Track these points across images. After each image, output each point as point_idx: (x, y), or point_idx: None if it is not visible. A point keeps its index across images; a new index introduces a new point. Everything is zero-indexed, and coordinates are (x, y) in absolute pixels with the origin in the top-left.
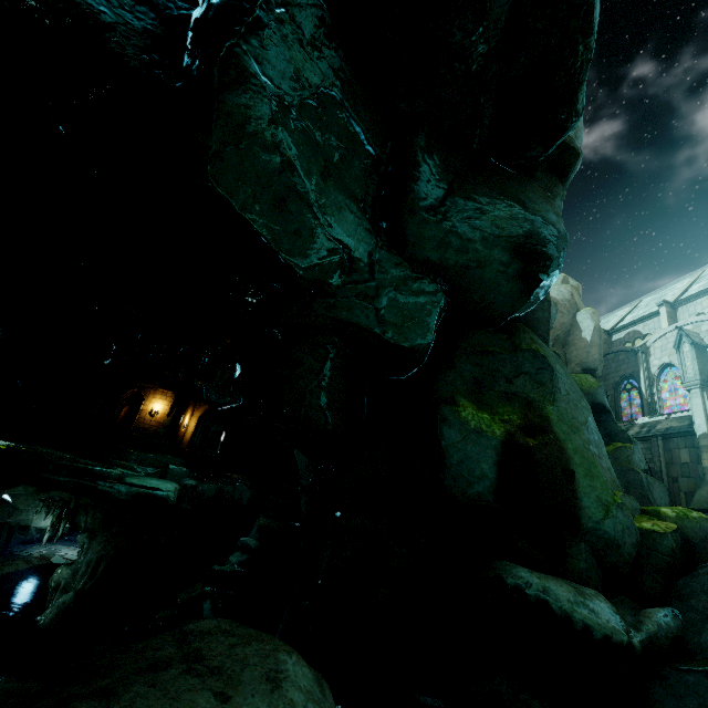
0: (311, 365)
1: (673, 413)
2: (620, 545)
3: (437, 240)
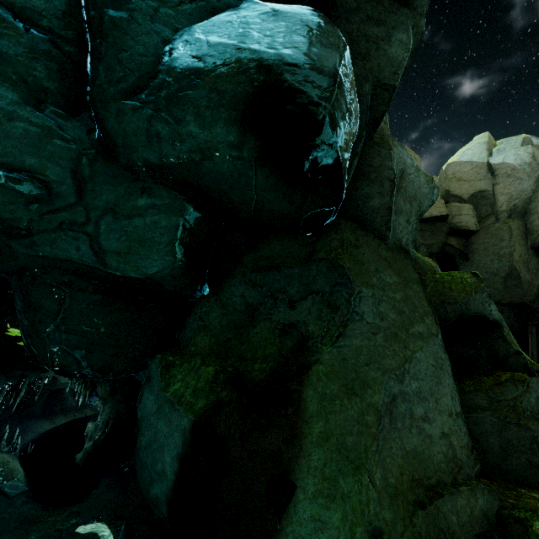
0: (49, 307)
1: None
2: None
3: (143, 133)
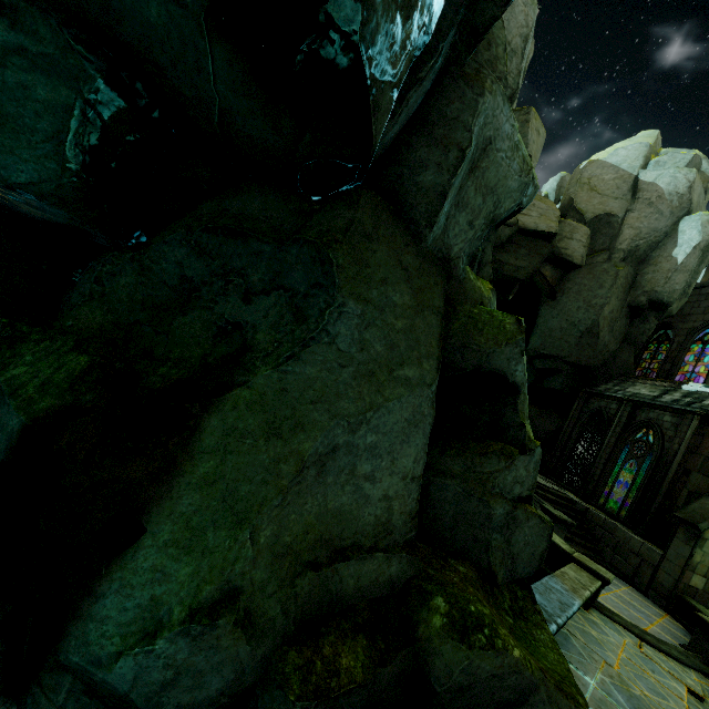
0: None
1: None
2: (139, 708)
3: None
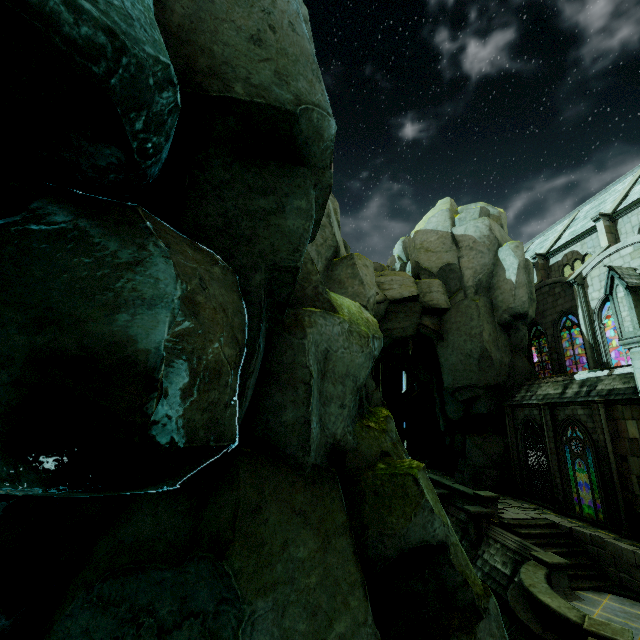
0: None
1: (616, 367)
2: None
3: None
